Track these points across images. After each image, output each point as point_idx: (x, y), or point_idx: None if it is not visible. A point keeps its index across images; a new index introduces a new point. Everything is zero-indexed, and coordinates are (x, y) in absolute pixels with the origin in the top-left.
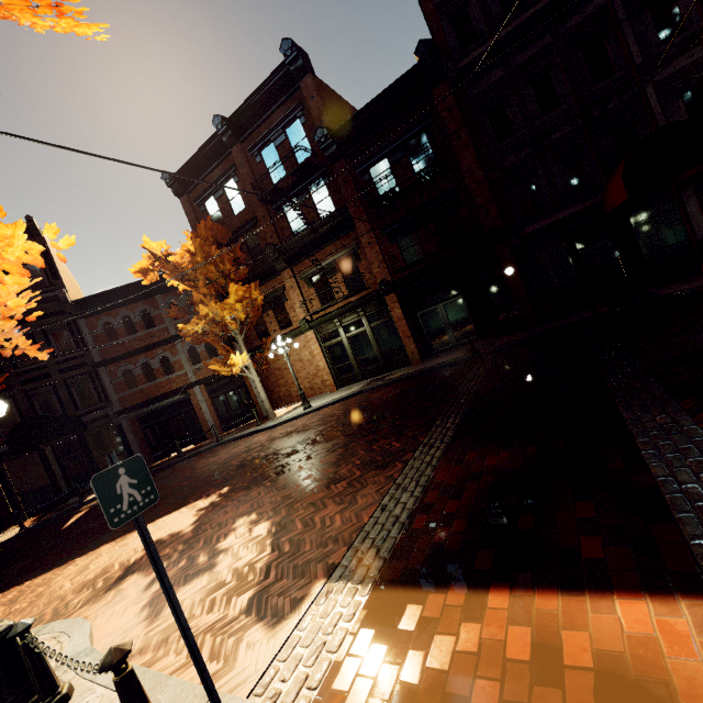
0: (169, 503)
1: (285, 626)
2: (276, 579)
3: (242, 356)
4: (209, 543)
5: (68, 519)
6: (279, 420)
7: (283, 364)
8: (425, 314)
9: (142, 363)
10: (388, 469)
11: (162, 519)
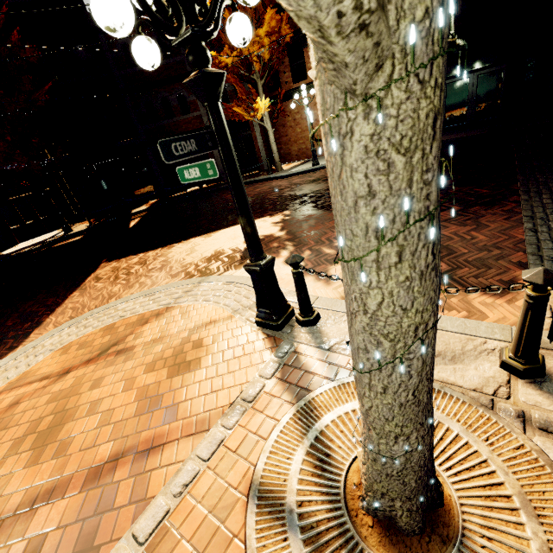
0: (230, 218)
1: (515, 296)
2: (452, 267)
3: (265, 102)
4: (321, 242)
5: (127, 222)
6: (290, 172)
7: (289, 121)
8: (453, 84)
9: (161, 97)
10: (498, 206)
11: (236, 226)
